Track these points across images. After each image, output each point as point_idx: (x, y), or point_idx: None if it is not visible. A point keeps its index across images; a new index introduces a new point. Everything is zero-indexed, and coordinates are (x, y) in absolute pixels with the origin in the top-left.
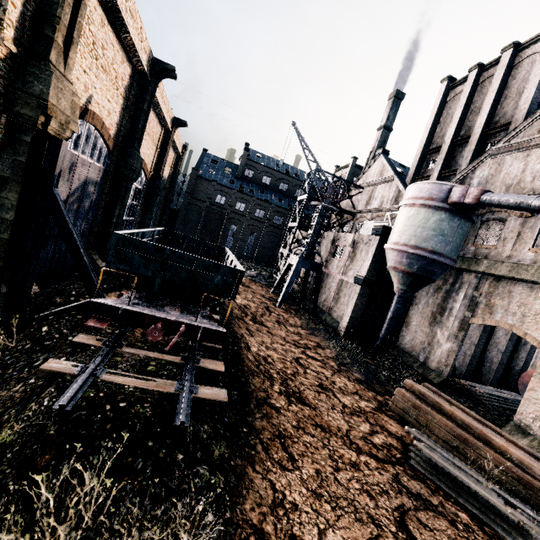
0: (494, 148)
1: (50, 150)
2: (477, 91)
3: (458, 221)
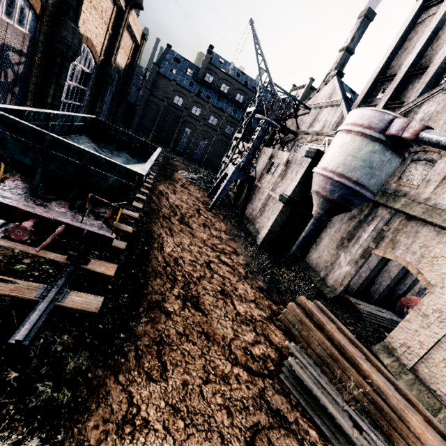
0: None
1: None
2: None
3: (390, 155)
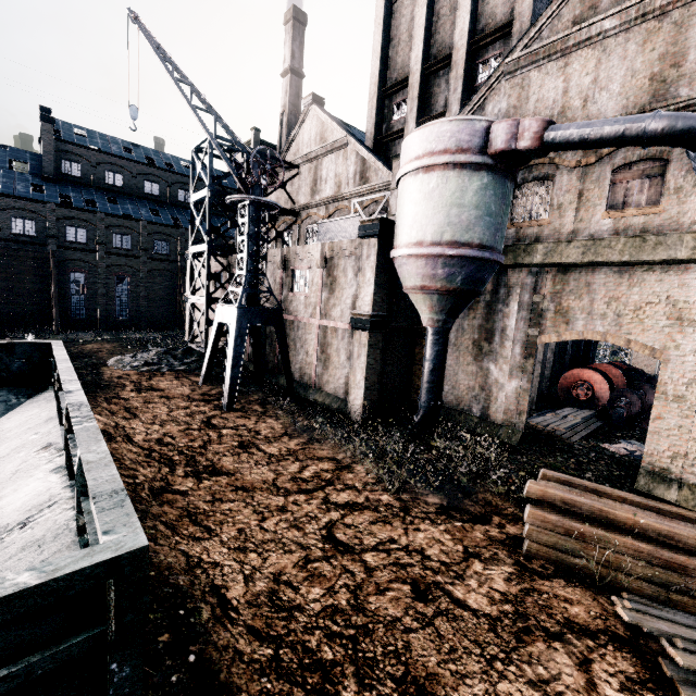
0: (508, 60)
1: None
2: None
3: (505, 186)
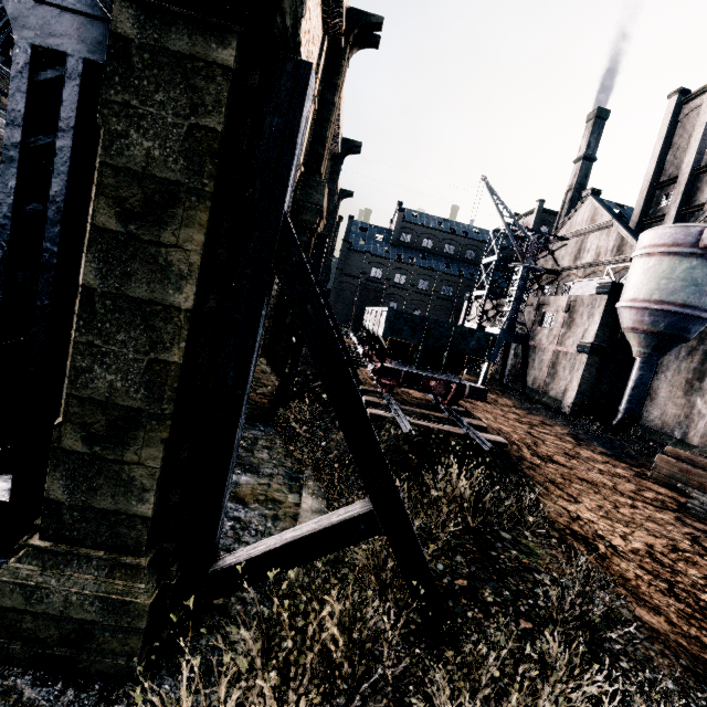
0: None
1: (318, 246)
2: None
3: None
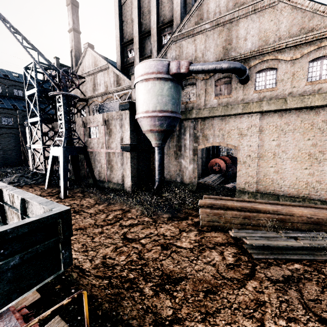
0: (173, 36)
1: None
2: None
3: (178, 87)
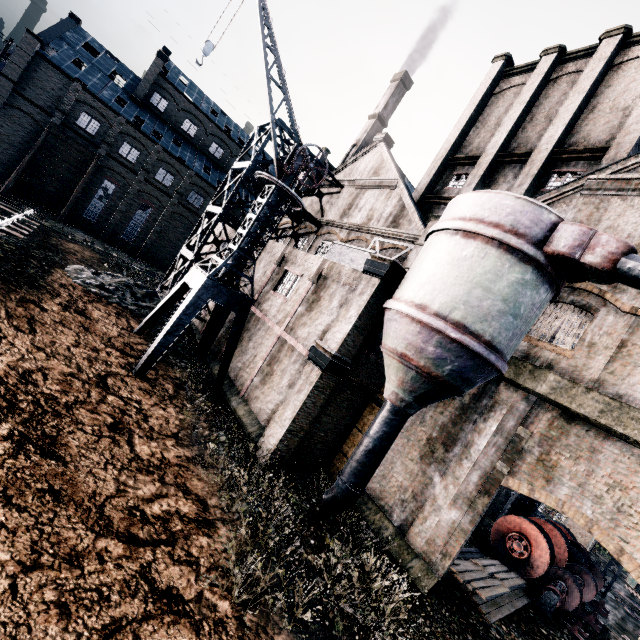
0: (593, 176)
1: None
2: (547, 90)
3: (545, 294)
